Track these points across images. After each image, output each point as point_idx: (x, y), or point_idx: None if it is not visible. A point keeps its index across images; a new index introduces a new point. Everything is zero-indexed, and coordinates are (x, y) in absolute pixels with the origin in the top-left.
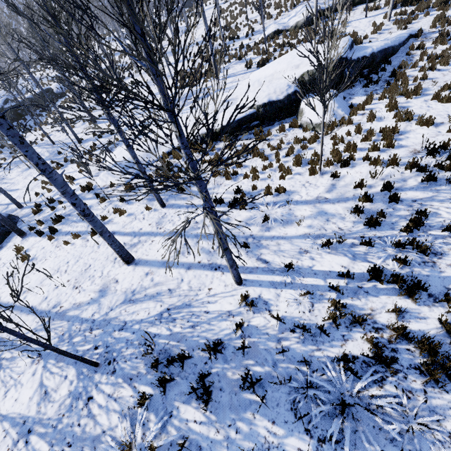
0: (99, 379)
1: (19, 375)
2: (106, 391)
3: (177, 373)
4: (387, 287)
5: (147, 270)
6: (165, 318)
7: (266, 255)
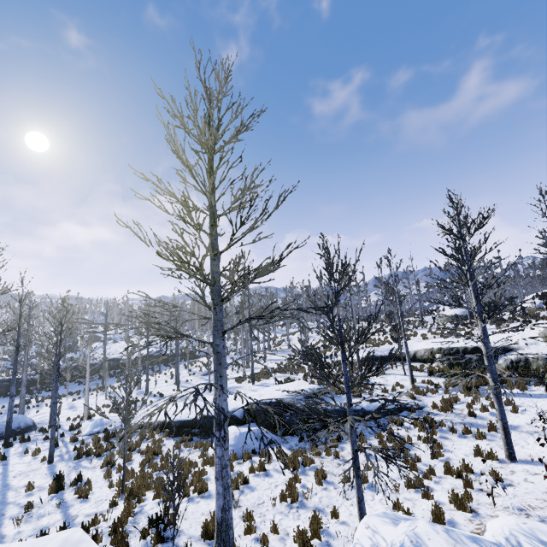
0: None
1: None
2: None
3: None
4: None
5: None
6: None
7: None
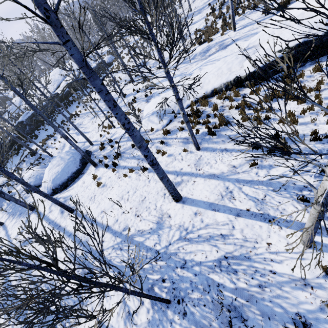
0: (172, 317)
1: None
2: None
3: None
4: None
5: (195, 210)
6: (224, 267)
7: None
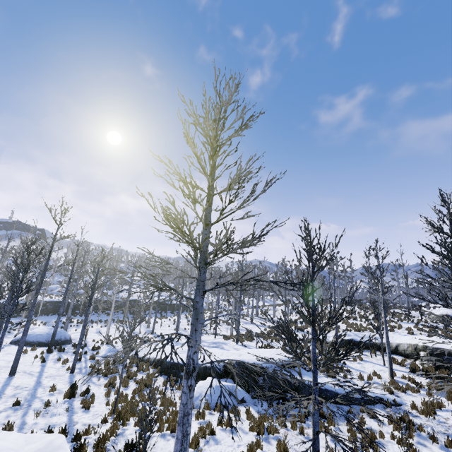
0: None
1: None
2: None
3: None
4: None
5: (1, 381)
6: None
7: (5, 413)
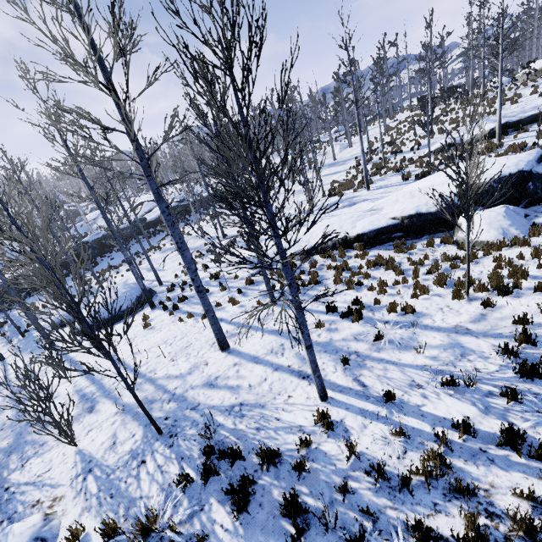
0: (157, 447)
1: (103, 420)
2: (158, 461)
3: (224, 469)
4: (528, 463)
5: (237, 361)
6: (234, 412)
7: (366, 377)
